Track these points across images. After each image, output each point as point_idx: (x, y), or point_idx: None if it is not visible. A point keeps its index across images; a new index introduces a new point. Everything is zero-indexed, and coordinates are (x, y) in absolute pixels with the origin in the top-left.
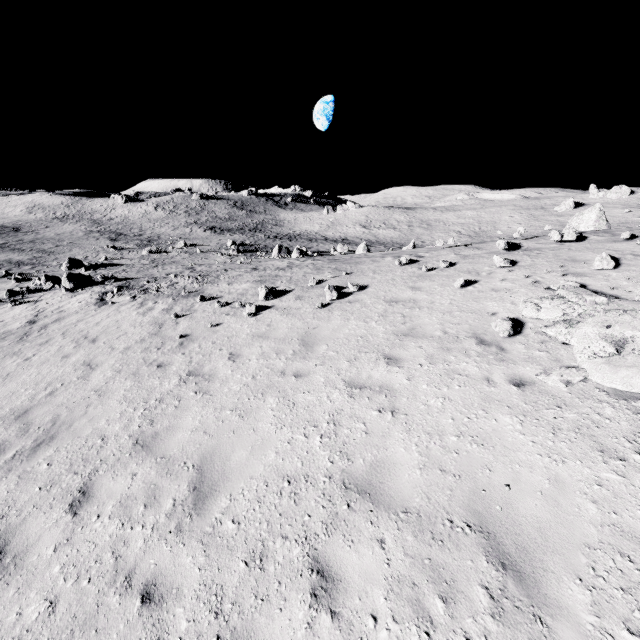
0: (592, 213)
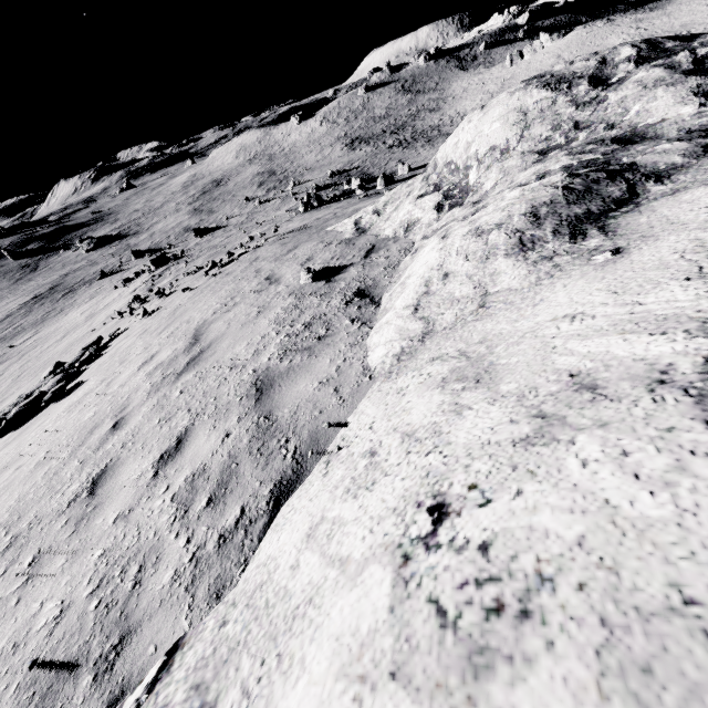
0: None
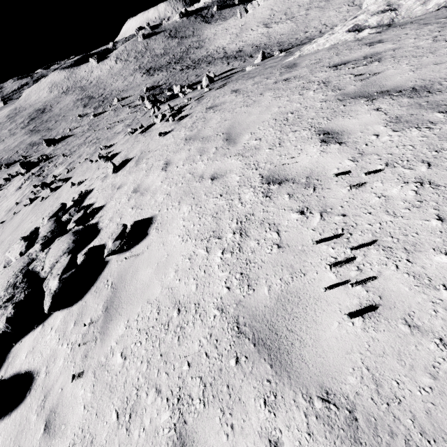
0: None
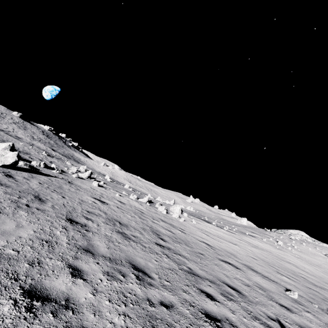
0: (245, 220)
